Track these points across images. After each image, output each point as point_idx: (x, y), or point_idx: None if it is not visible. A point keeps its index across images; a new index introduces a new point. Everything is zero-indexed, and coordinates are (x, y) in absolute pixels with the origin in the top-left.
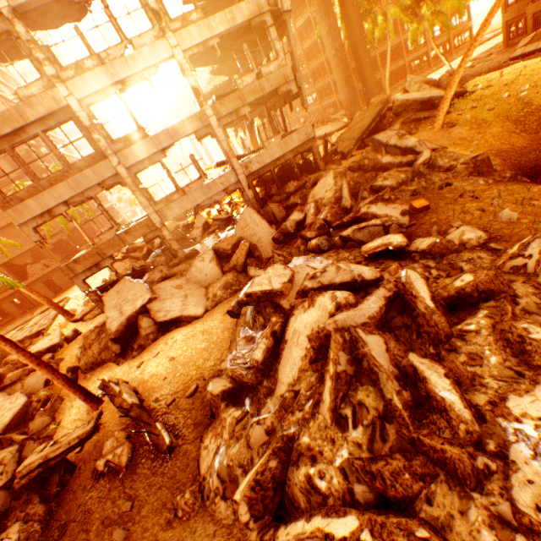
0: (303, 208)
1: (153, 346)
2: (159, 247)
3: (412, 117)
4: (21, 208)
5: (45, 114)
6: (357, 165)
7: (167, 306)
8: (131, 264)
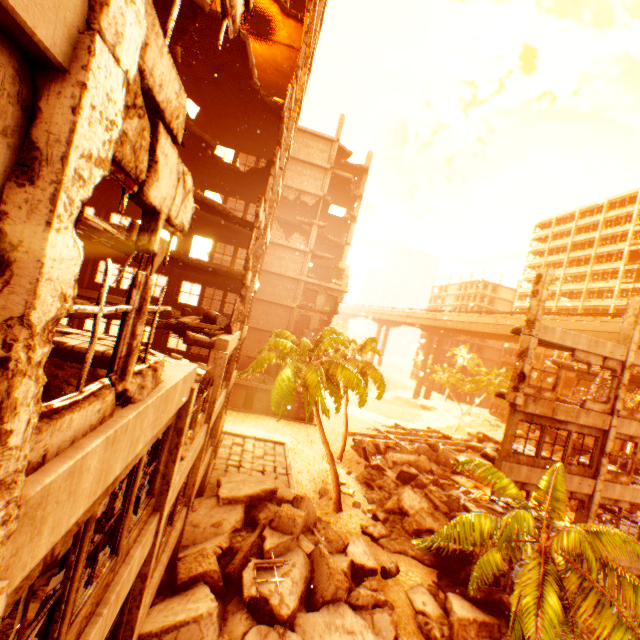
0: None
1: None
2: None
3: None
4: (514, 467)
5: (588, 424)
6: None
7: None
8: (428, 506)
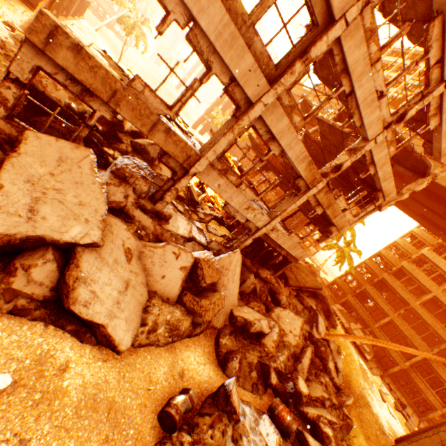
0: (266, 314)
1: (4, 327)
2: (129, 132)
3: (319, 308)
4: None
5: None
6: (316, 339)
7: (100, 282)
8: None
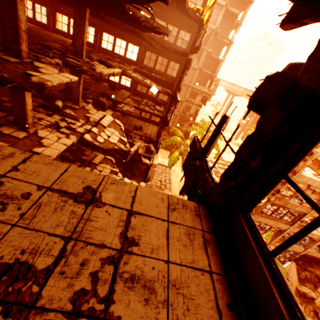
0: (313, 289)
1: None
2: None
3: None
4: (258, 217)
5: (299, 210)
6: None
7: None
8: None
